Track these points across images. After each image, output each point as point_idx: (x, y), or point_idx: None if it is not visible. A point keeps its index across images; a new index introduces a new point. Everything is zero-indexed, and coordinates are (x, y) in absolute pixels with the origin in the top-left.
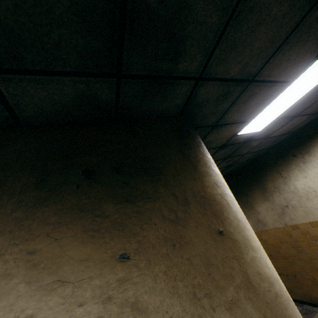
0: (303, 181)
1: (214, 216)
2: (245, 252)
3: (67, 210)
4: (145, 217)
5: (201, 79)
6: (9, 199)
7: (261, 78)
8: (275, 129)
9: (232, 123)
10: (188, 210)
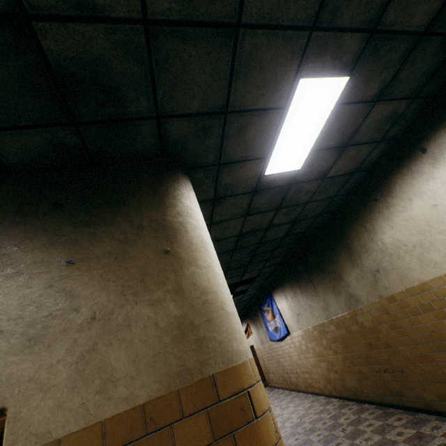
0: (390, 233)
1: (165, 239)
2: (186, 267)
3: (34, 230)
4: (97, 237)
5: (161, 117)
6: None
7: (237, 109)
8: (326, 166)
9: (244, 160)
10: (140, 234)
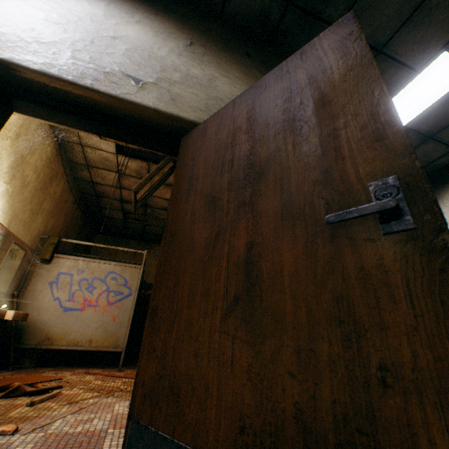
0: None
1: None
2: None
3: (235, 60)
4: None
5: None
6: (211, 42)
7: (388, 53)
8: None
9: None
10: None
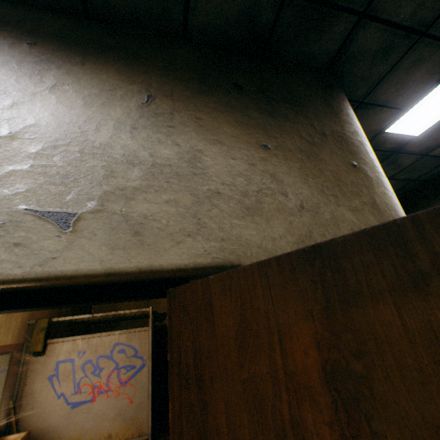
0: None
1: (349, 153)
2: (376, 186)
3: (222, 104)
4: (285, 131)
5: (365, 16)
6: (180, 83)
7: (435, 33)
8: (439, 141)
9: (384, 106)
10: (324, 140)
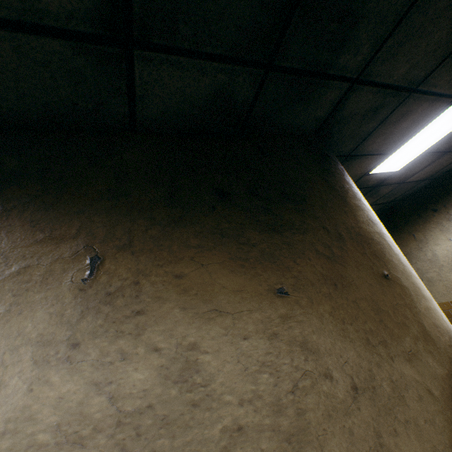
0: (446, 245)
1: (375, 257)
2: (417, 301)
3: (208, 233)
4: (297, 251)
5: (358, 82)
6: (140, 215)
7: (425, 88)
8: (415, 171)
9: (370, 154)
10: (344, 248)
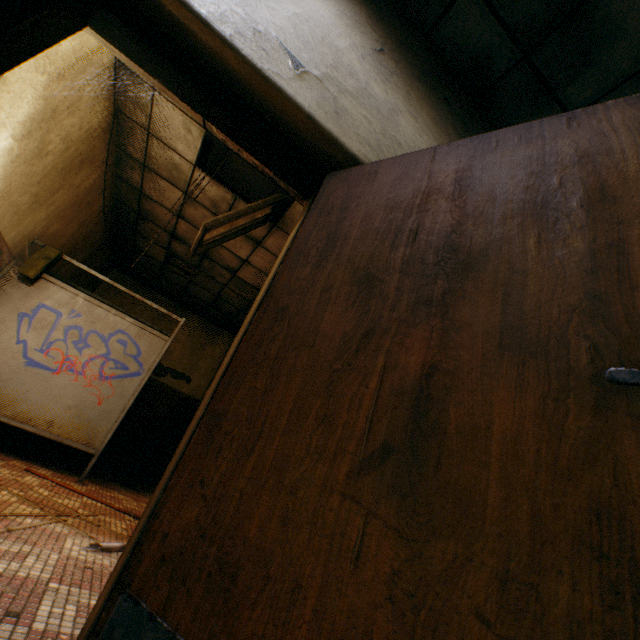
0: None
1: None
2: None
3: (430, 101)
4: None
5: None
6: (407, 62)
7: None
8: None
9: None
10: None
